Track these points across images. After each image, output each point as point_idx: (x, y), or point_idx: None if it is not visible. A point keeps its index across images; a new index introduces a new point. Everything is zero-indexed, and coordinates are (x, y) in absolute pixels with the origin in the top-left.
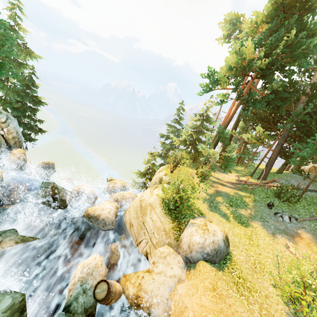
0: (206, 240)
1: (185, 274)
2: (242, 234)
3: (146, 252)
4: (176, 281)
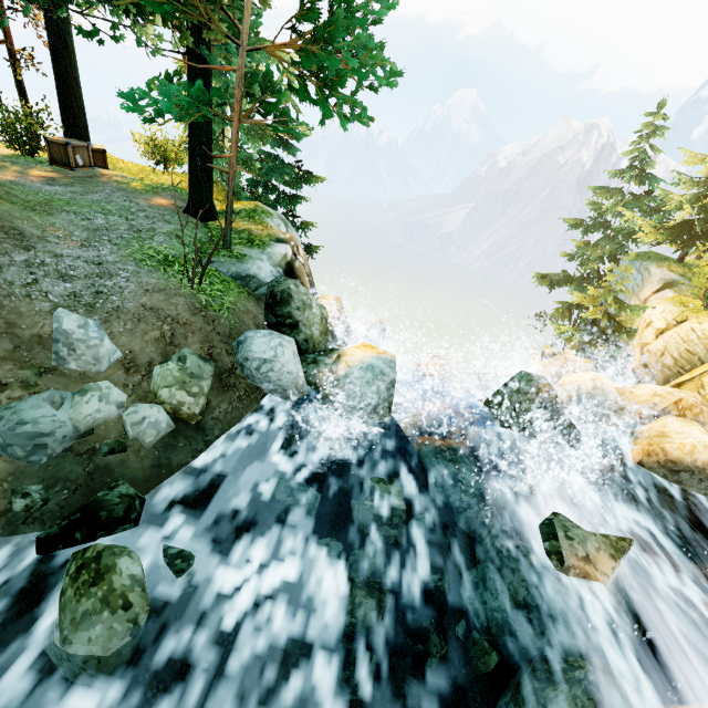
0: None
1: None
2: None
3: None
4: None
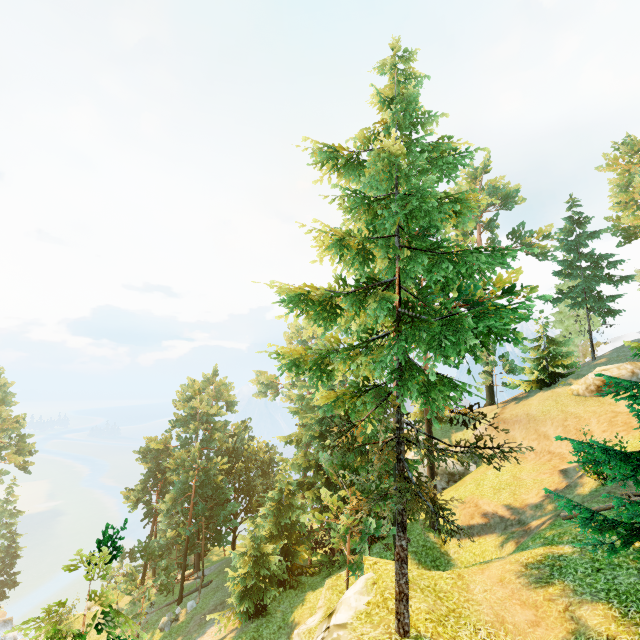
0: None
1: None
2: (96, 637)
3: None
4: None
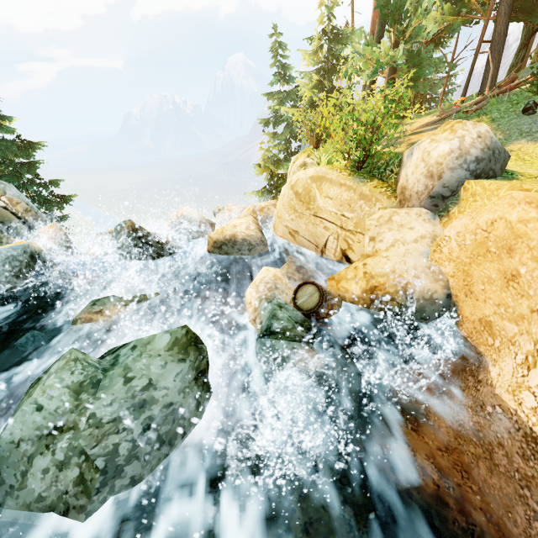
0: (464, 139)
1: (440, 227)
2: None
3: (343, 252)
4: (429, 242)
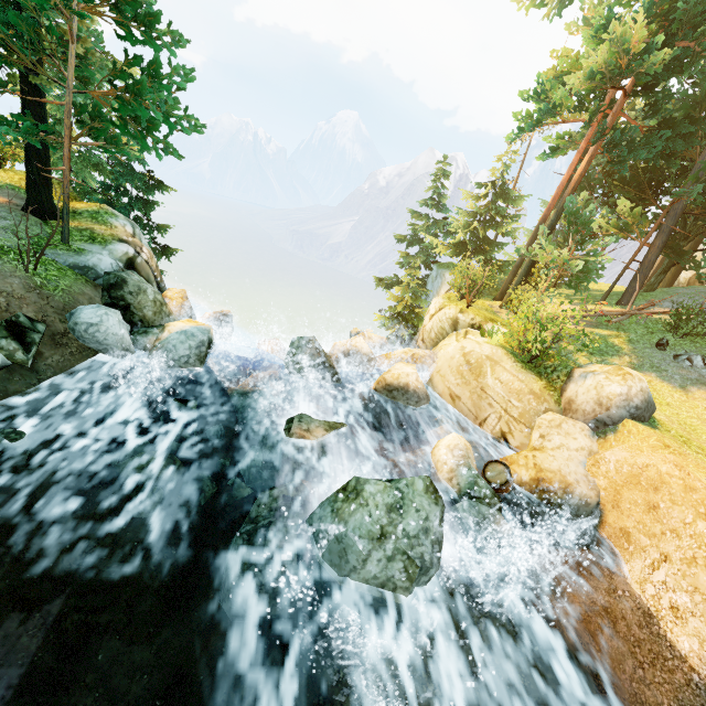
0: (631, 388)
1: (596, 444)
2: None
3: (501, 432)
4: (586, 454)
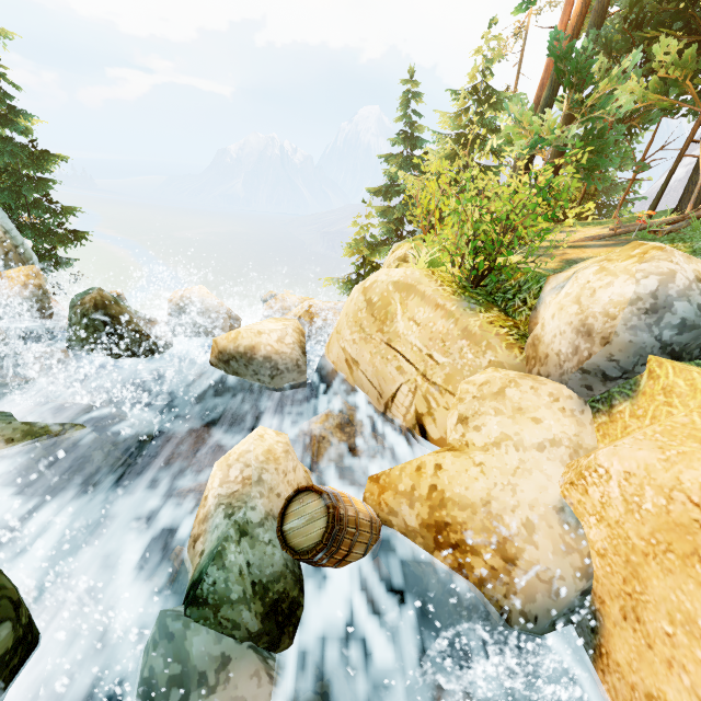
0: (666, 281)
1: (592, 429)
2: None
3: (419, 417)
4: (565, 454)
